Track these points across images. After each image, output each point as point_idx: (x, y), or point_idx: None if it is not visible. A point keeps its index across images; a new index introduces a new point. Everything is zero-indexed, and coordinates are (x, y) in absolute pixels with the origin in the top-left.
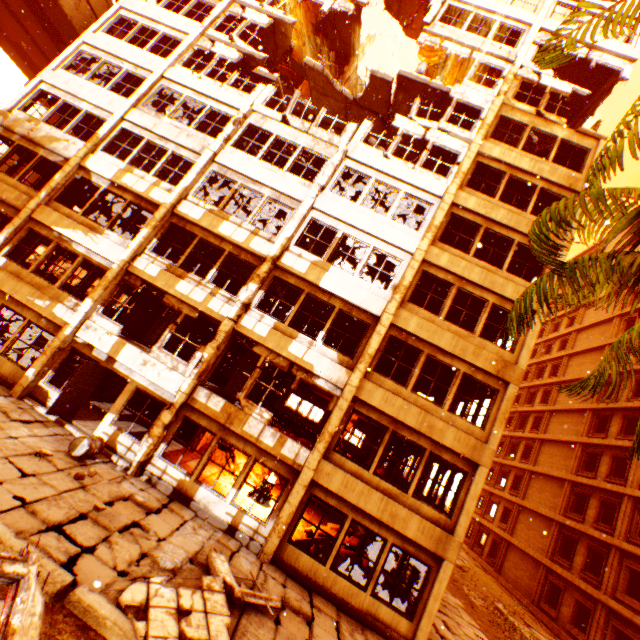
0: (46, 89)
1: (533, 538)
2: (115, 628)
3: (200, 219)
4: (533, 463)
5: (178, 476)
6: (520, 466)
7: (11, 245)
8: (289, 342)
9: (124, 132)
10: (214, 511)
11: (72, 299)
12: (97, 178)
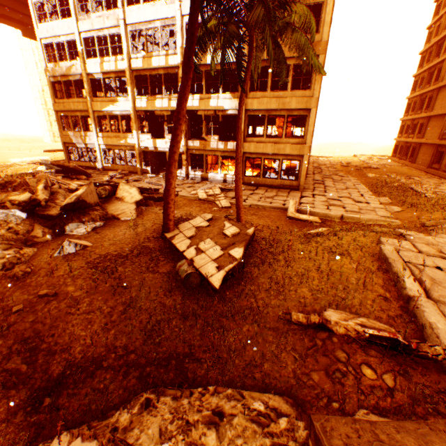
0: (45, 43)
1: (433, 133)
2: (191, 197)
3: (143, 66)
4: (440, 81)
5: (200, 174)
6: (431, 89)
7: (98, 127)
8: (209, 102)
9: (85, 40)
10: (216, 179)
11: (129, 135)
12: (96, 76)
